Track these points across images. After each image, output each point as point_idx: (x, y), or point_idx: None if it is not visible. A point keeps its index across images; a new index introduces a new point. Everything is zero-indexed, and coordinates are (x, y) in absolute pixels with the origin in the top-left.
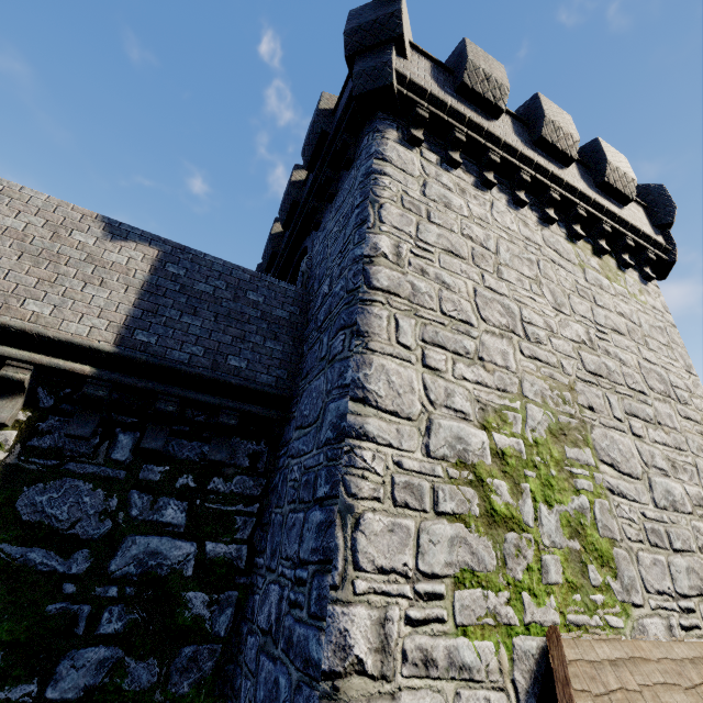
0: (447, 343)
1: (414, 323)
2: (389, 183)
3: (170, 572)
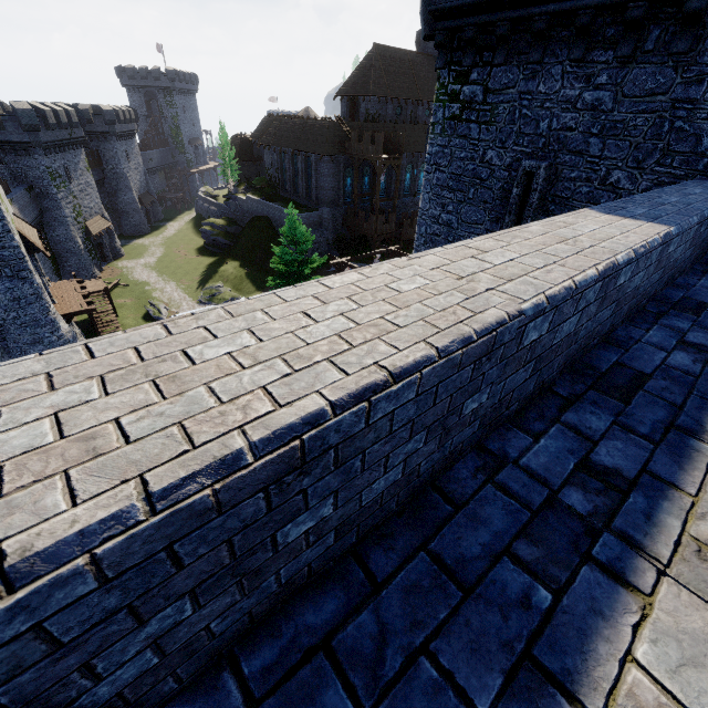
0: None
1: None
2: None
3: None
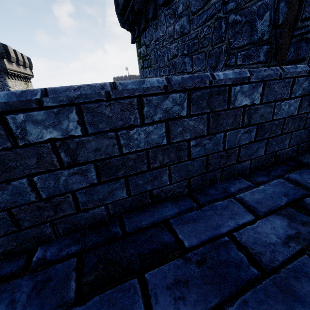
0: None
1: None
2: None
3: None
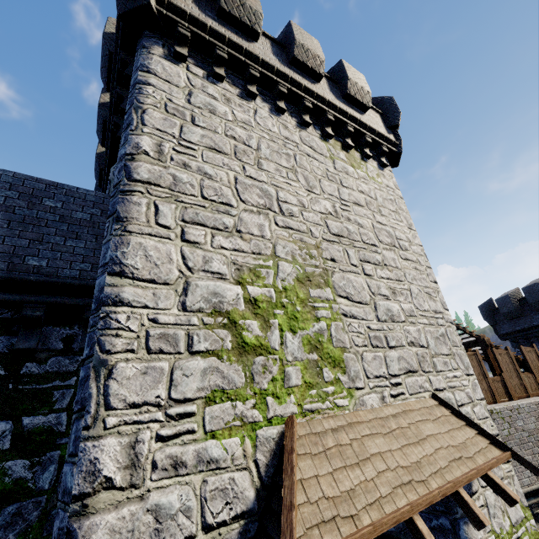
0: (207, 221)
1: (175, 207)
2: (152, 92)
3: None
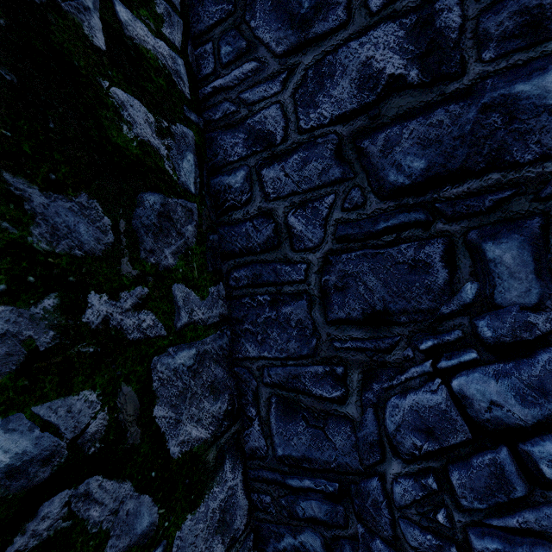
0: None
1: None
2: None
3: (47, 6)
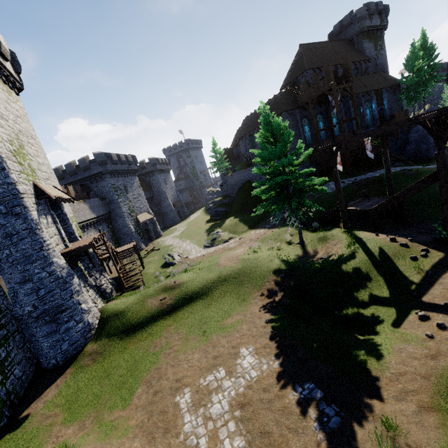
0: None
1: None
2: None
3: None
